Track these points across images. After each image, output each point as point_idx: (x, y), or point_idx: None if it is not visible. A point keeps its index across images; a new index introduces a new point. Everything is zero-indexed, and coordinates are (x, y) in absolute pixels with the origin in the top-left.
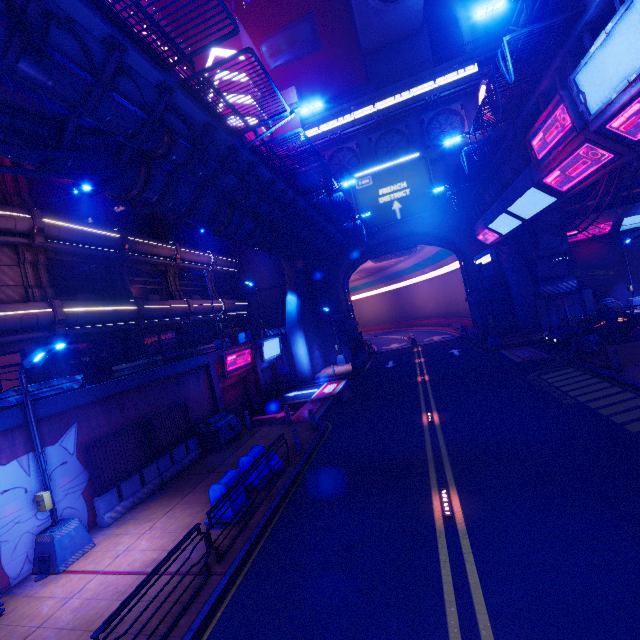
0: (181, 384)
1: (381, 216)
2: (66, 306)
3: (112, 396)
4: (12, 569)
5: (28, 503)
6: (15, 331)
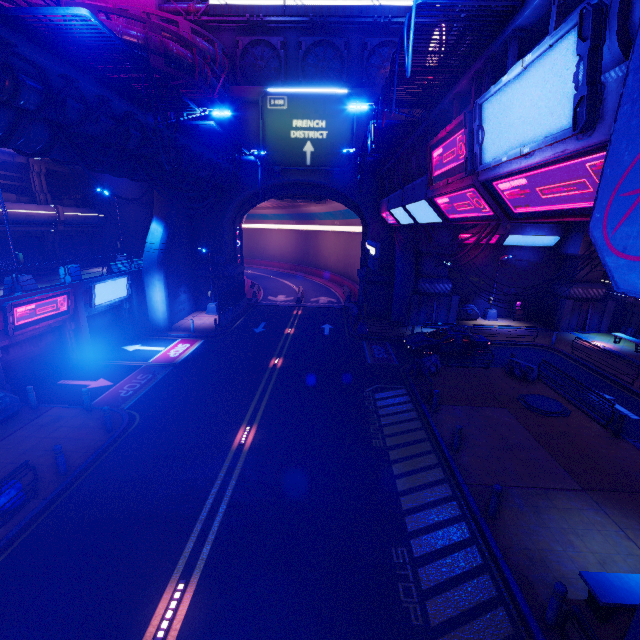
0: None
1: (289, 154)
2: None
3: None
4: None
5: None
6: None
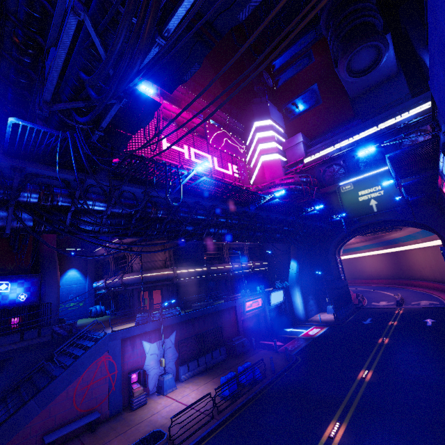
0: (220, 316)
1: (360, 209)
2: (178, 270)
3: (190, 319)
4: (150, 387)
5: (157, 361)
6: (160, 280)
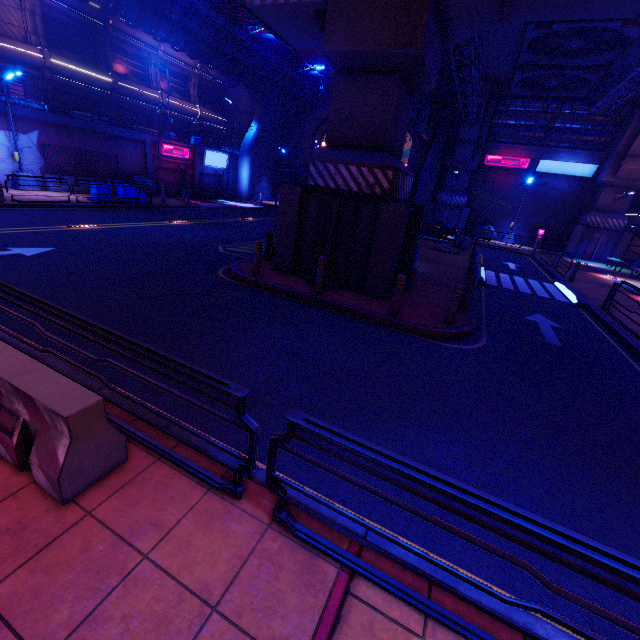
0: (119, 145)
1: None
2: (53, 57)
3: (64, 126)
4: (1, 180)
5: (10, 156)
6: (17, 63)
